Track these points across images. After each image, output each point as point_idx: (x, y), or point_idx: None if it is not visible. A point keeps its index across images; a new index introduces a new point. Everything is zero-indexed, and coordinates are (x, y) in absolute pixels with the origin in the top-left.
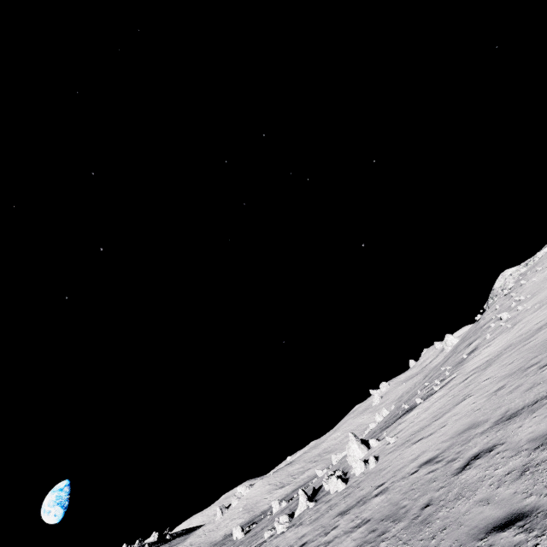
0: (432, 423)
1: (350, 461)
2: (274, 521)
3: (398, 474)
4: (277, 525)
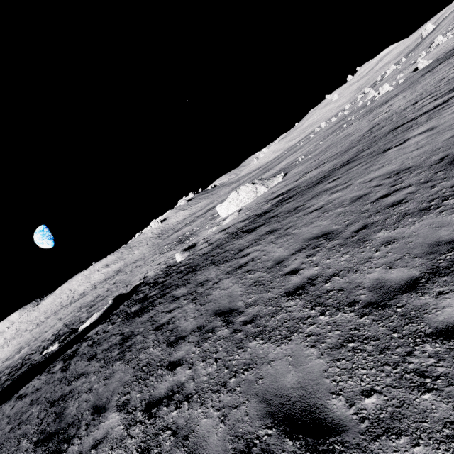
0: None
1: (437, 43)
2: (416, 60)
3: None
4: (418, 60)
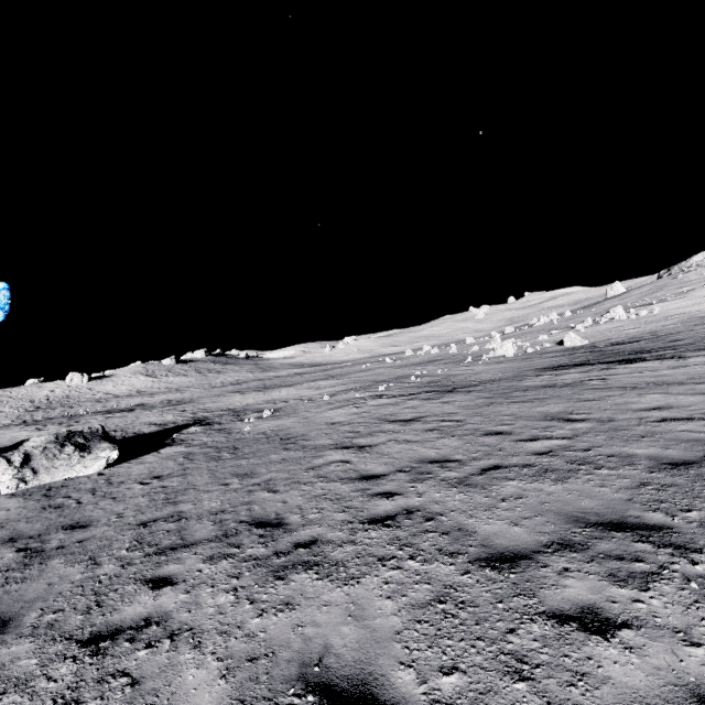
0: (697, 305)
1: (613, 315)
2: (576, 325)
3: (700, 310)
4: (578, 326)
